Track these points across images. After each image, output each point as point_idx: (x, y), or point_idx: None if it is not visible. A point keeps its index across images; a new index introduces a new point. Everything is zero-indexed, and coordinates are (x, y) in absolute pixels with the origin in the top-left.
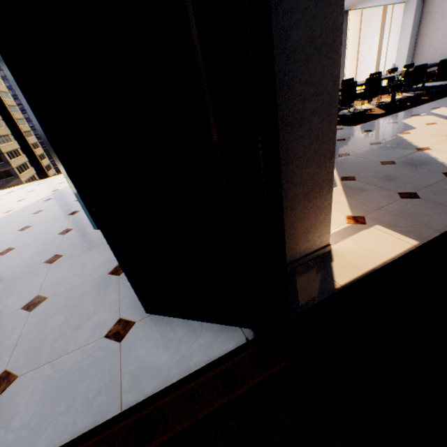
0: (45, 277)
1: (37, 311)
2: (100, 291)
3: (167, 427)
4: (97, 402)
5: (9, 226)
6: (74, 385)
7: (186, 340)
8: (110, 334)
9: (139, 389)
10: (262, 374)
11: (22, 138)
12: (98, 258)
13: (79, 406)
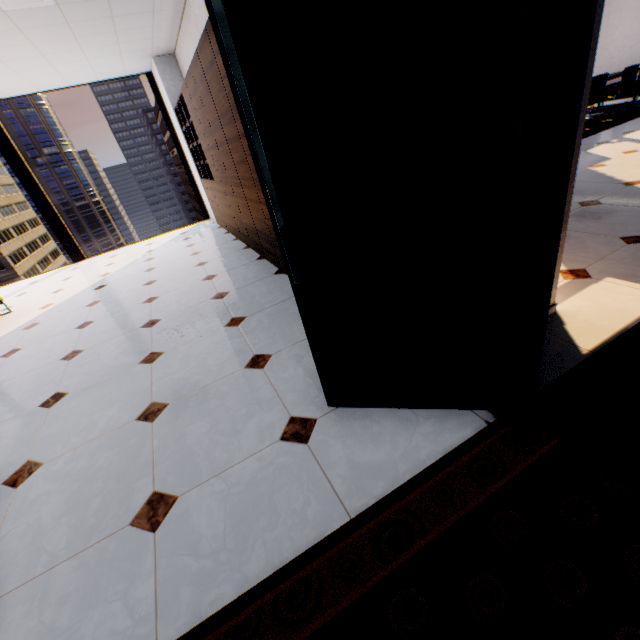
0: (150, 380)
1: (162, 420)
2: (245, 389)
3: (425, 527)
4: (310, 512)
5: (58, 325)
6: (266, 497)
7: (401, 432)
8: (287, 436)
9: (362, 492)
10: (529, 457)
11: (45, 205)
12: (218, 350)
13: (286, 519)
